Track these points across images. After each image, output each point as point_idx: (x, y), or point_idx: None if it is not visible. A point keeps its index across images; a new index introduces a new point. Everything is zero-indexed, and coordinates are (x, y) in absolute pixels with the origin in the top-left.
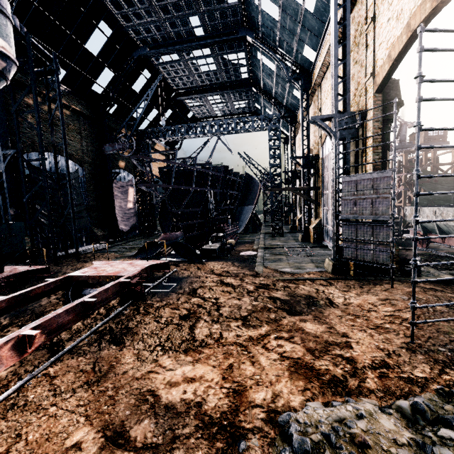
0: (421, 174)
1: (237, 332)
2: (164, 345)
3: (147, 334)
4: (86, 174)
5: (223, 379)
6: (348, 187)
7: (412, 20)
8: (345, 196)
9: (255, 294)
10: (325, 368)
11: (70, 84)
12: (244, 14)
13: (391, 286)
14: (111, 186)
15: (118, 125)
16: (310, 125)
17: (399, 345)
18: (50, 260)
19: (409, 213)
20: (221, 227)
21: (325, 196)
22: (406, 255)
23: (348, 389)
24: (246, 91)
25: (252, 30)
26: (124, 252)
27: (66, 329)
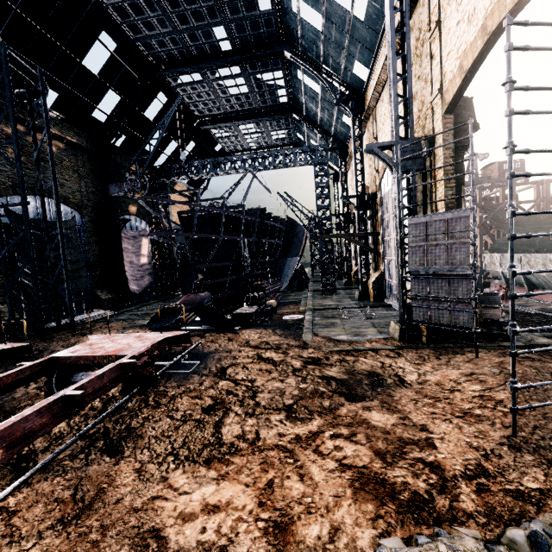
0: (498, 215)
1: (279, 429)
2: (179, 453)
3: (155, 437)
4: (87, 222)
5: (260, 506)
6: (416, 231)
7: (489, 21)
8: (412, 242)
9: (302, 373)
10: (402, 481)
11: (64, 110)
12: (280, 24)
13: (476, 355)
14: (118, 237)
15: (127, 160)
16: (364, 158)
17: (498, 441)
18: (36, 334)
19: (489, 261)
20: (259, 284)
21: (386, 243)
22: (491, 315)
23: (437, 514)
24: (286, 119)
25: (291, 43)
26: (135, 320)
27: (37, 437)
